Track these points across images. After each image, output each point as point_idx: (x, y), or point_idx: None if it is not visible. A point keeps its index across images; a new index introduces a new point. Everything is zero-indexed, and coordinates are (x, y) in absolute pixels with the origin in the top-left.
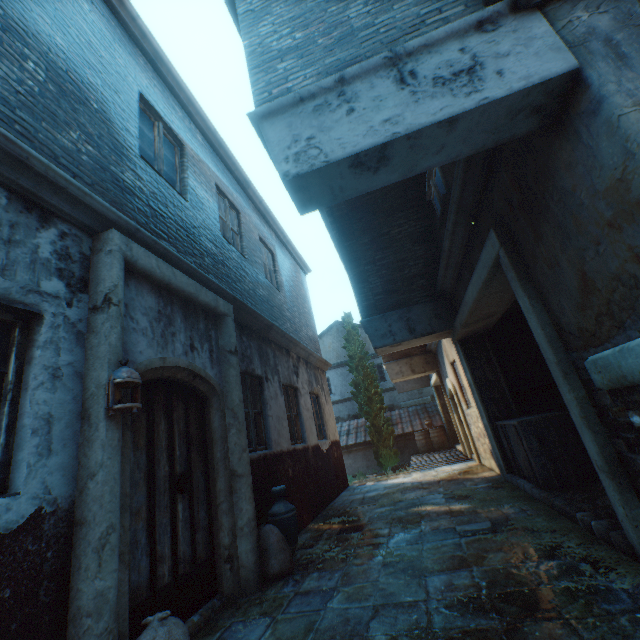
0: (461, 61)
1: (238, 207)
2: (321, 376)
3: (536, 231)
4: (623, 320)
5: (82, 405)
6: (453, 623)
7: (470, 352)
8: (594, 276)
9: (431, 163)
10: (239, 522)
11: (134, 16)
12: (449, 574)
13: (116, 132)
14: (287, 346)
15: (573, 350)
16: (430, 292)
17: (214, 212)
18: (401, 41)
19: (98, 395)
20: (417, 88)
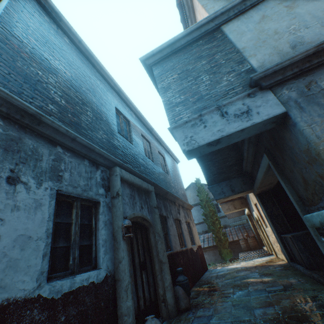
0: (243, 108)
1: (149, 140)
2: (189, 213)
3: (282, 157)
4: (321, 197)
5: (113, 235)
6: None
7: (263, 200)
8: (307, 179)
9: (236, 140)
10: (165, 284)
11: (112, 79)
12: (264, 308)
13: (111, 126)
14: (174, 200)
15: (306, 206)
16: (240, 172)
17: (142, 146)
18: (220, 100)
19: (118, 231)
20: (228, 118)
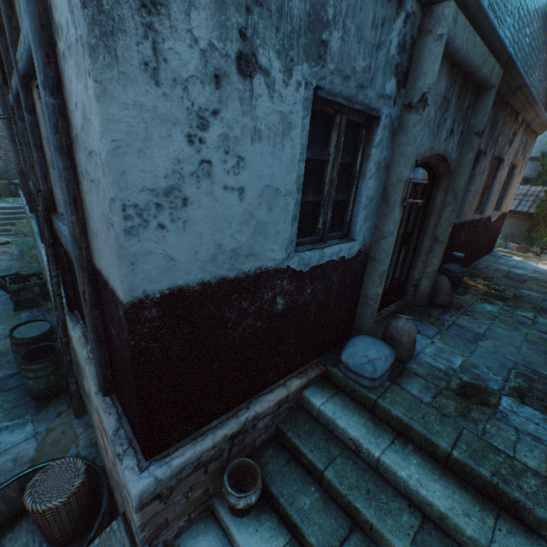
0: None
1: None
2: (530, 143)
3: None
4: None
5: (383, 189)
6: None
7: None
8: None
9: None
10: (427, 269)
11: None
12: None
13: None
14: (520, 109)
15: None
16: None
17: None
18: None
19: (397, 187)
20: None
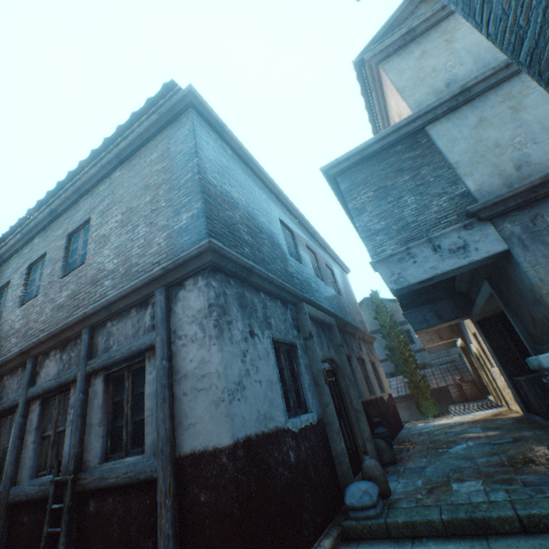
0: (459, 242)
1: (314, 251)
2: (371, 348)
3: (507, 289)
4: (548, 337)
5: (313, 379)
6: (490, 469)
7: (486, 329)
8: (534, 317)
9: (451, 275)
10: (364, 435)
11: (271, 181)
12: (487, 457)
13: (282, 249)
14: (353, 332)
15: (537, 344)
16: (450, 291)
17: (310, 263)
18: (431, 230)
19: (319, 375)
20: (442, 253)
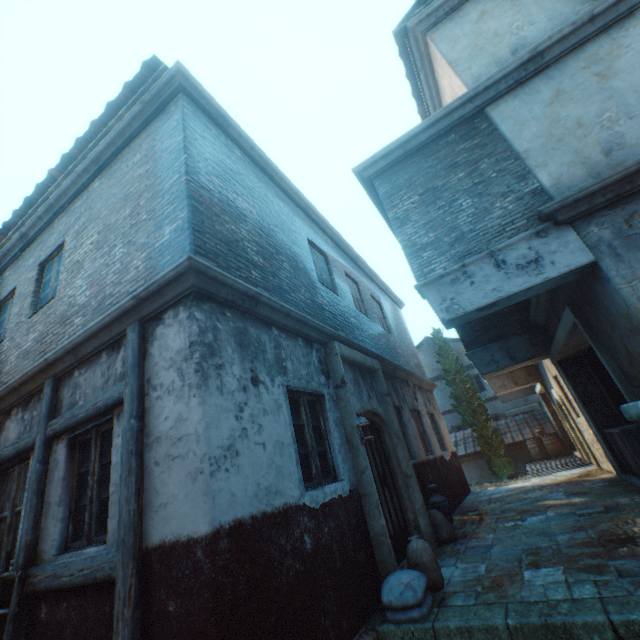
0: (529, 255)
1: (356, 280)
2: (430, 397)
3: (595, 316)
4: None
5: (346, 438)
6: (574, 551)
7: (569, 371)
8: (631, 351)
9: (520, 299)
10: (416, 506)
11: (296, 192)
12: (571, 533)
13: (309, 275)
14: (406, 378)
15: (634, 387)
16: (524, 324)
17: (349, 294)
18: (493, 241)
19: (353, 432)
20: (507, 270)
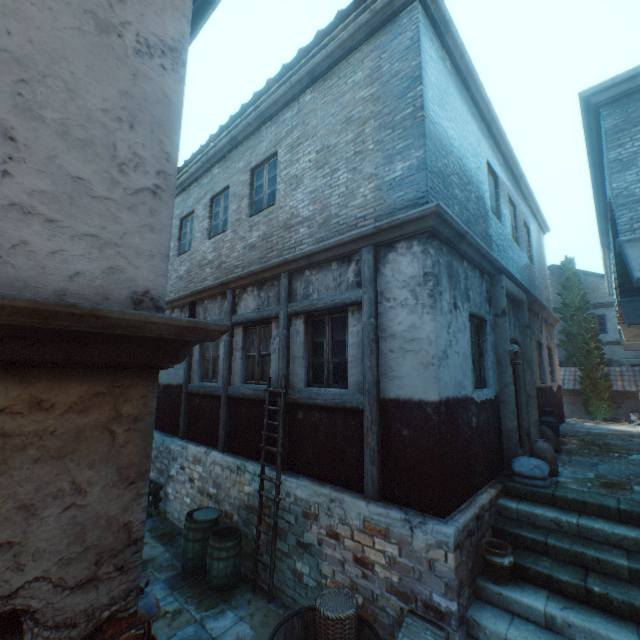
0: None
1: (514, 204)
2: (551, 331)
3: None
4: None
5: (495, 358)
6: None
7: None
8: None
9: None
10: (531, 420)
11: (487, 104)
12: None
13: (485, 204)
14: (538, 312)
15: None
16: None
17: (508, 221)
18: None
19: (504, 355)
20: None
